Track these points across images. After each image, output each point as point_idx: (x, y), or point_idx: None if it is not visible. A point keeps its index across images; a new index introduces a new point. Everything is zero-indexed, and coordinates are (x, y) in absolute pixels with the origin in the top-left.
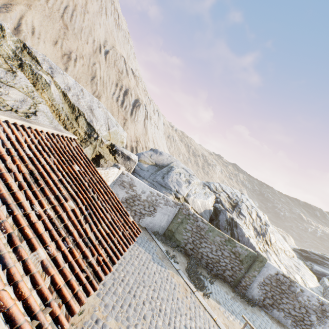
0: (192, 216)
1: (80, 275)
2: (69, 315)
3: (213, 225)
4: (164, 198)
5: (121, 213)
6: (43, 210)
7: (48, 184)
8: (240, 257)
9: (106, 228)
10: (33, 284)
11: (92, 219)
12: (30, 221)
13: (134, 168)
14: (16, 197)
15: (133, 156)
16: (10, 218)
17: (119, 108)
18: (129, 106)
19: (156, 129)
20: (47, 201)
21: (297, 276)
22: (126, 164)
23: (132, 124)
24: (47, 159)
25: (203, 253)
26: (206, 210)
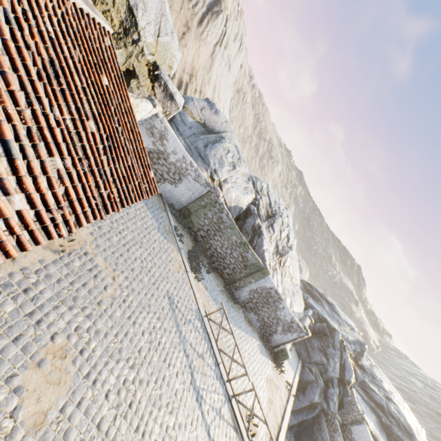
0: (219, 205)
1: (91, 200)
2: (77, 225)
3: (237, 225)
4: (196, 171)
5: (143, 162)
6: (62, 118)
7: (70, 88)
8: (246, 262)
9: (124, 170)
10: (49, 185)
11: (111, 154)
12: (49, 124)
13: (174, 115)
14: (35, 87)
15: (179, 97)
16: (29, 110)
17: (185, 0)
18: (202, 6)
19: (226, 70)
20: (67, 109)
21: (289, 299)
22: (166, 104)
23: (195, 43)
24: (72, 50)
25: (213, 245)
26: (238, 207)
